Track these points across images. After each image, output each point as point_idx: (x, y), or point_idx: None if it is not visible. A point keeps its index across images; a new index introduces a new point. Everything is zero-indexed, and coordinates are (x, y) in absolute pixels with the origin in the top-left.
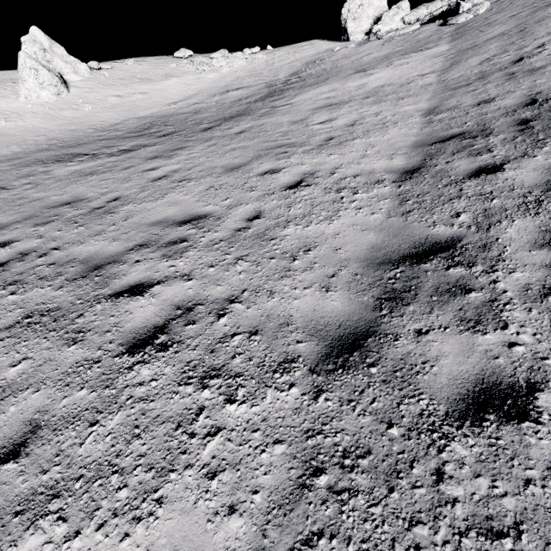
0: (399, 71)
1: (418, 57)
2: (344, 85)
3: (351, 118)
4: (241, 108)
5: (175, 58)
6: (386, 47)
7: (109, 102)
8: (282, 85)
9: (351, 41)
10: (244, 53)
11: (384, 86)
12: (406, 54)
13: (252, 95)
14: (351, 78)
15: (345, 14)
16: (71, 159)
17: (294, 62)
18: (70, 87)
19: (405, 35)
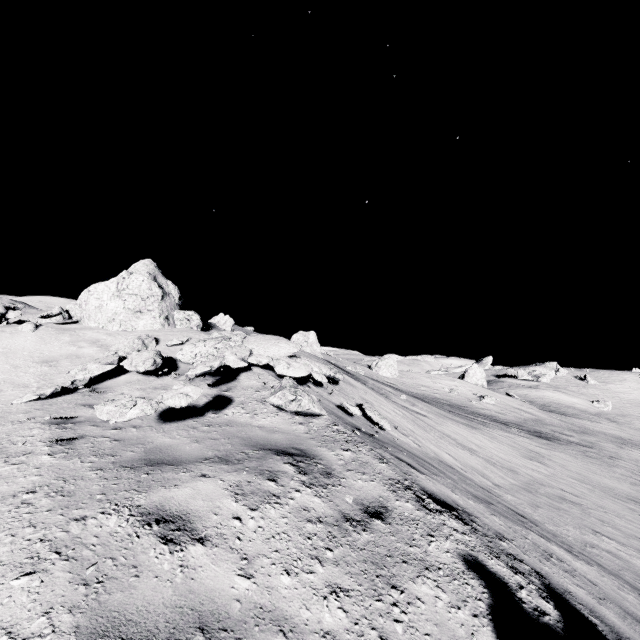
0: None
1: None
2: None
3: None
4: None
5: None
6: None
7: None
8: None
9: None
10: None
11: None
12: None
13: None
14: None
15: None
16: None
17: None
18: None
19: None
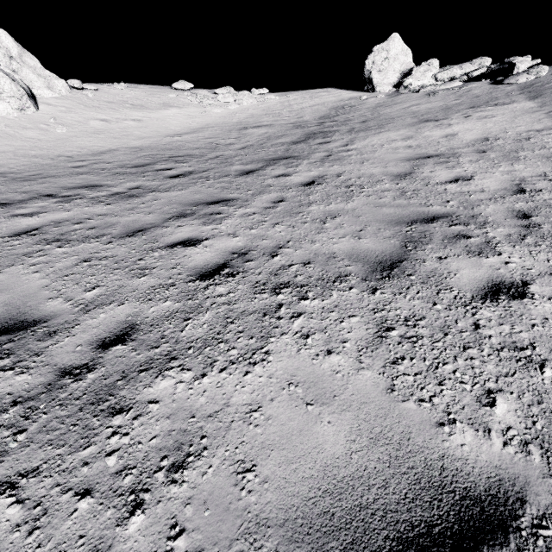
0: (493, 124)
1: (502, 111)
2: (421, 134)
3: (501, 179)
4: (279, 149)
5: (173, 88)
6: (436, 99)
7: (91, 126)
8: (319, 127)
9: (377, 92)
10: (253, 93)
11: (489, 139)
12: (480, 107)
13: (283, 134)
14: (424, 127)
15: (369, 65)
16: (25, 203)
17: (316, 106)
18: (39, 103)
19: (451, 90)
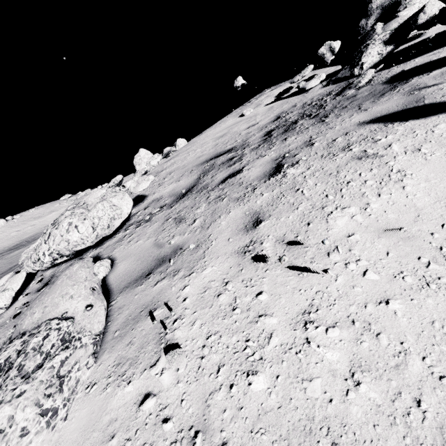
0: None
1: None
2: None
3: None
4: None
5: (60, 200)
6: None
7: (11, 236)
8: None
9: None
10: (98, 189)
11: None
12: None
13: None
14: None
15: (135, 163)
16: None
17: None
18: None
19: None
